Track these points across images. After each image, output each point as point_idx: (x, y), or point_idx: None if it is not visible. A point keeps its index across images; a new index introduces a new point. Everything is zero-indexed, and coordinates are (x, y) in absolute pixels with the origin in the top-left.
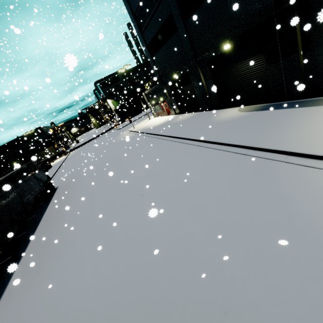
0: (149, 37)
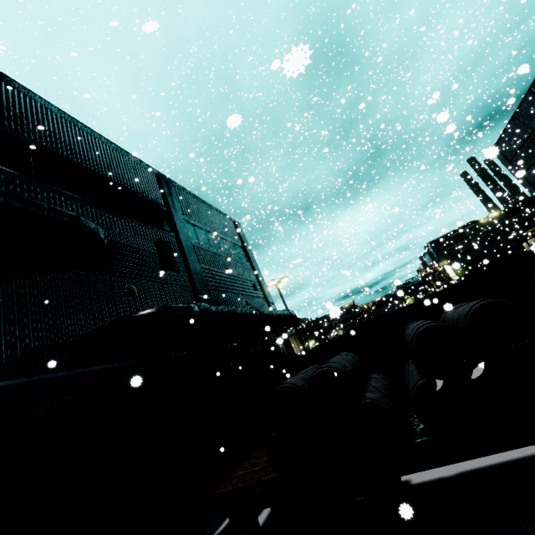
0: (534, 176)
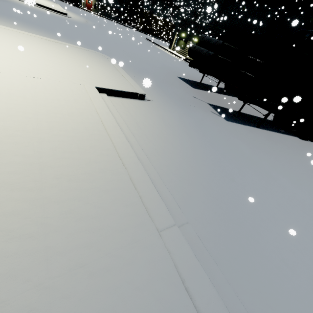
0: None
